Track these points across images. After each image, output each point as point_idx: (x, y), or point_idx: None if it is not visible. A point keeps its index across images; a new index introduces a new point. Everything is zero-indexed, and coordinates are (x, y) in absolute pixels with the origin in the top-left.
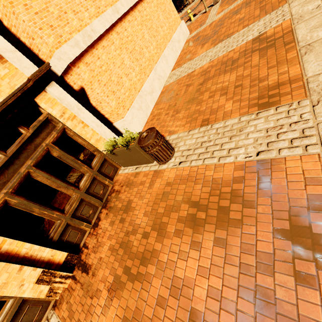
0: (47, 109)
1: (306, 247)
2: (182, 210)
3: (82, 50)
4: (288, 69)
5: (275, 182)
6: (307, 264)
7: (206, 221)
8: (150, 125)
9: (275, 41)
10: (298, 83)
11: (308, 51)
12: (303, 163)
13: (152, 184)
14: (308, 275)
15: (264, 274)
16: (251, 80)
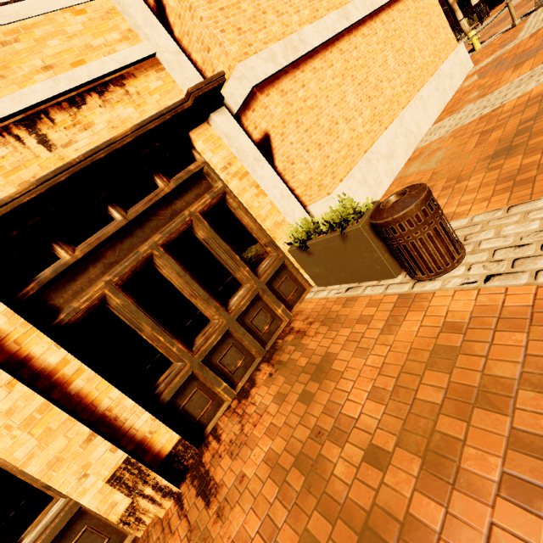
0: (205, 153)
1: None
2: (524, 410)
3: (280, 67)
4: None
5: None
6: None
7: None
8: None
9: None
10: None
11: None
12: None
13: (394, 325)
14: None
15: None
16: None
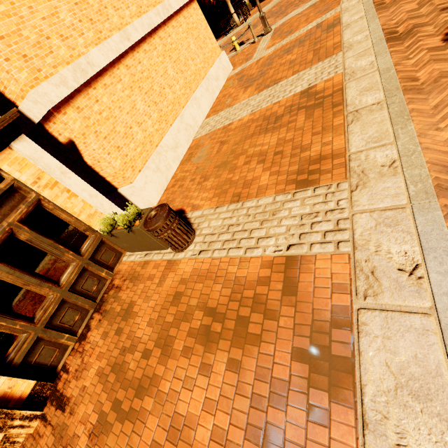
0: (12, 173)
1: (324, 372)
2: (195, 318)
3: (72, 90)
4: (333, 139)
5: (302, 287)
6: (321, 395)
7: (222, 336)
8: (170, 193)
9: (325, 99)
10: (341, 159)
11: (355, 119)
12: (333, 264)
13: (163, 280)
14: (322, 408)
15: (277, 408)
16: (294, 147)
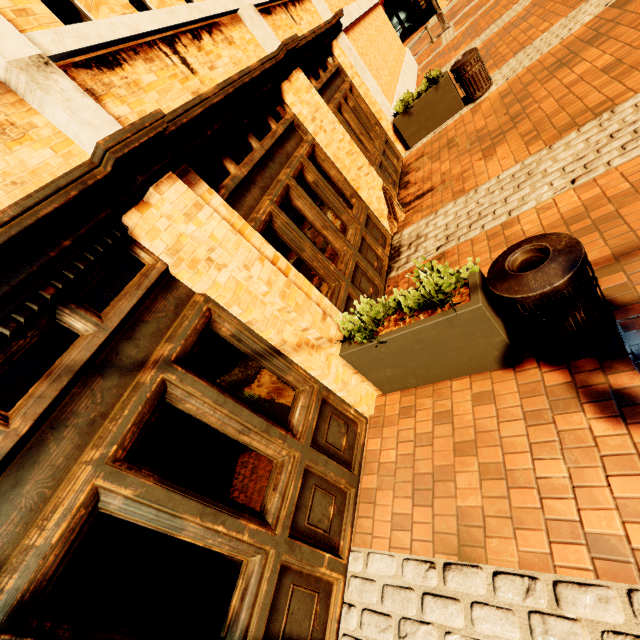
0: (341, 56)
1: None
2: (539, 79)
3: (349, 23)
4: None
5: None
6: None
7: (577, 56)
8: None
9: None
10: None
11: None
12: None
13: (477, 112)
14: None
15: None
16: (560, 4)
